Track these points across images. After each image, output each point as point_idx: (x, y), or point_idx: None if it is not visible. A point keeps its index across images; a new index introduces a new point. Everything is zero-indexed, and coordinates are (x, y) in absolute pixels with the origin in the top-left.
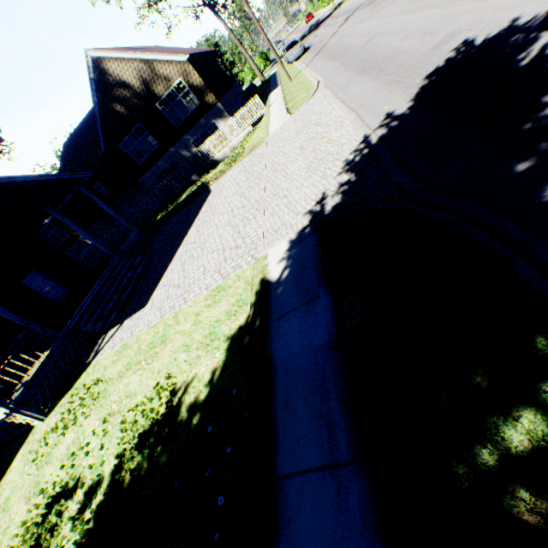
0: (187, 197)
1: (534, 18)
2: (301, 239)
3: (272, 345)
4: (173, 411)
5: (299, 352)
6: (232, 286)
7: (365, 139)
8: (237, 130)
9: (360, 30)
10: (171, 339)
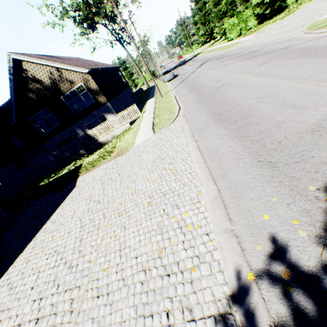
0: (65, 175)
1: None
2: None
3: None
4: None
5: None
6: None
7: (241, 293)
8: (118, 124)
9: (212, 75)
10: None
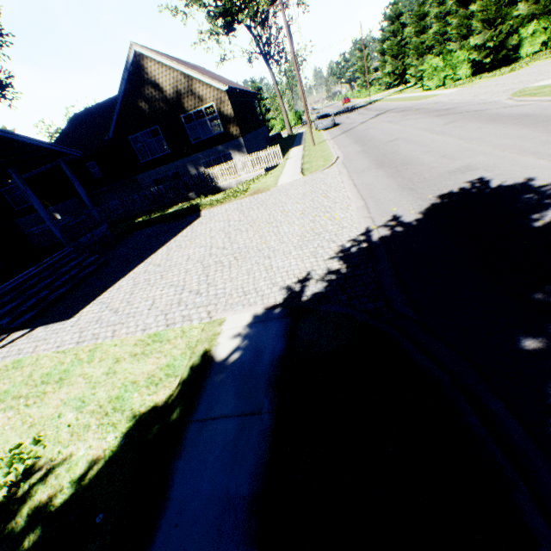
0: (176, 211)
1: (549, 185)
2: (268, 318)
3: (178, 462)
4: (10, 507)
5: (206, 494)
6: (171, 341)
7: (366, 232)
8: (250, 168)
9: (387, 128)
10: (71, 381)
